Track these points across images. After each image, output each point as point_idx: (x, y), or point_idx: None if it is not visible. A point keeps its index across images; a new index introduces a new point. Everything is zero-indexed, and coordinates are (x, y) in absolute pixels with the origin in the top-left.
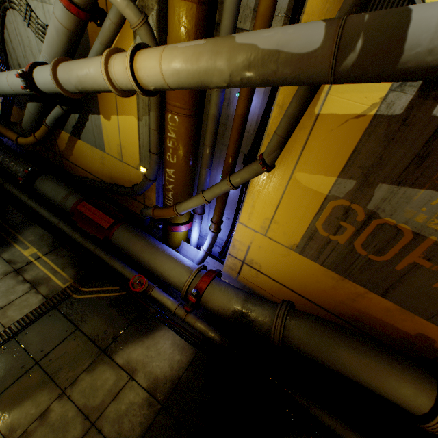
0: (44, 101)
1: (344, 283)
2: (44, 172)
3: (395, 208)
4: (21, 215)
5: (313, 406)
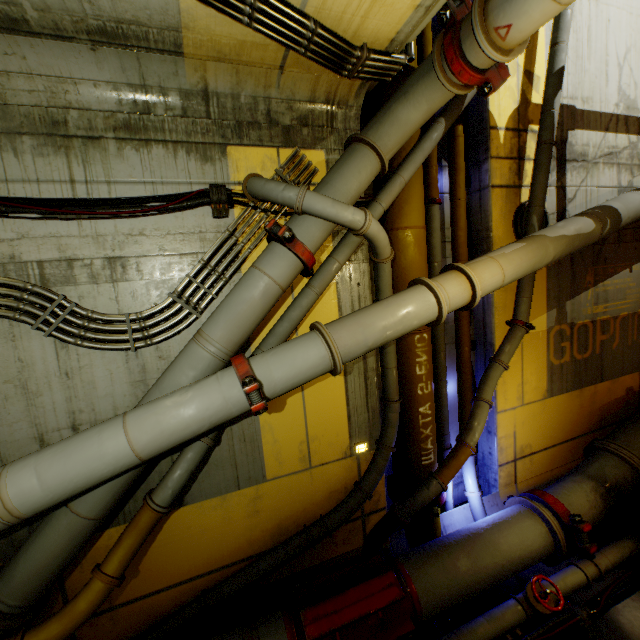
0: None
1: (583, 393)
2: None
3: (577, 313)
4: None
5: None
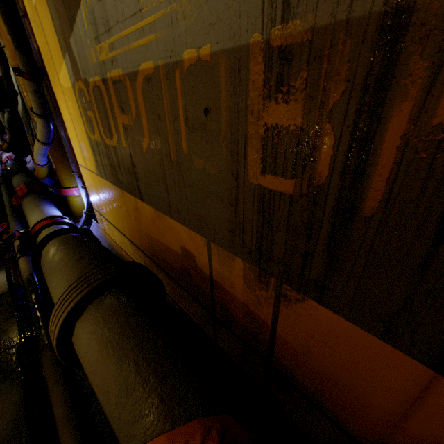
0: (3, 110)
1: (126, 198)
2: (21, 171)
3: (85, 61)
4: None
5: (46, 350)
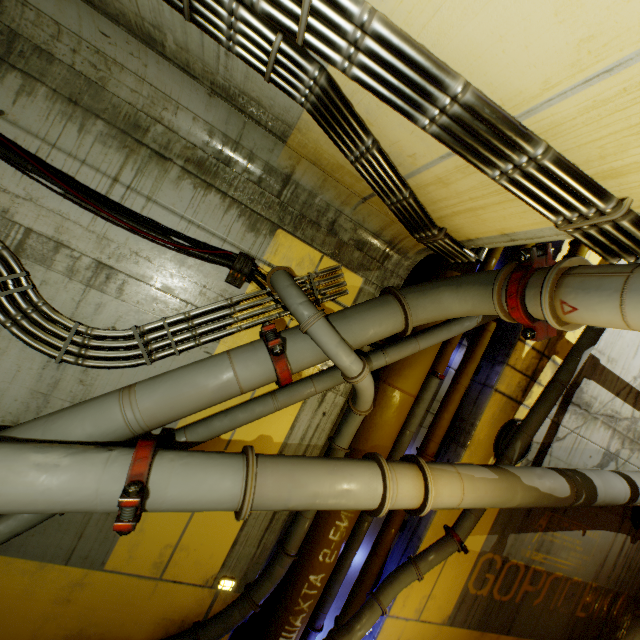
0: None
1: (483, 638)
2: None
3: (516, 550)
4: None
5: None
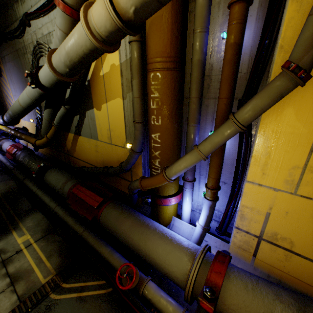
0: (54, 106)
1: None
2: (53, 166)
3: None
4: (29, 203)
5: None
